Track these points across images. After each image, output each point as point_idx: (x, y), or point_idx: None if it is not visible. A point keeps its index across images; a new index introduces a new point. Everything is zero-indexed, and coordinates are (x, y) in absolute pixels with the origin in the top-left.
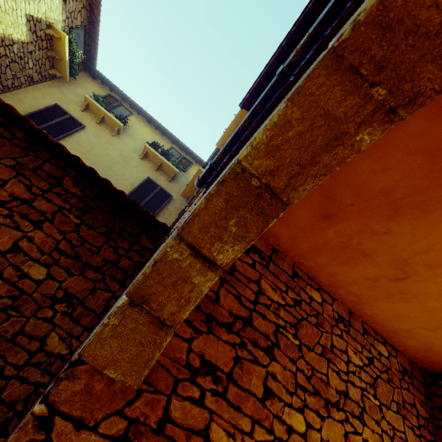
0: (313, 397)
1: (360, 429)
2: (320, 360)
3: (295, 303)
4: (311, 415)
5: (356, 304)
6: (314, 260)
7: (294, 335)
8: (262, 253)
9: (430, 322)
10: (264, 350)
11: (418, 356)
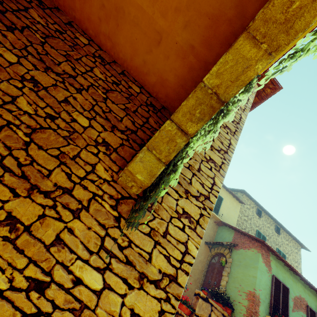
0: (37, 60)
1: (73, 92)
2: (60, 56)
3: (58, 31)
4: (27, 63)
5: (114, 51)
6: (76, 7)
7: (42, 37)
8: (43, 3)
9: (145, 42)
10: (6, 26)
11: (165, 98)
